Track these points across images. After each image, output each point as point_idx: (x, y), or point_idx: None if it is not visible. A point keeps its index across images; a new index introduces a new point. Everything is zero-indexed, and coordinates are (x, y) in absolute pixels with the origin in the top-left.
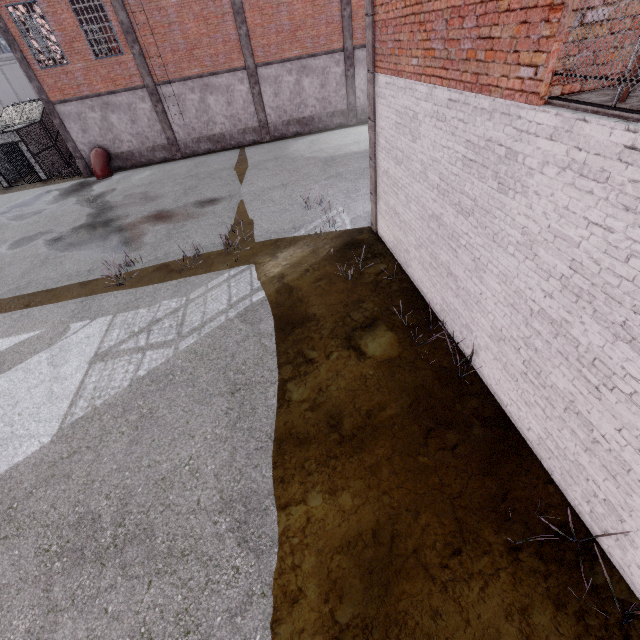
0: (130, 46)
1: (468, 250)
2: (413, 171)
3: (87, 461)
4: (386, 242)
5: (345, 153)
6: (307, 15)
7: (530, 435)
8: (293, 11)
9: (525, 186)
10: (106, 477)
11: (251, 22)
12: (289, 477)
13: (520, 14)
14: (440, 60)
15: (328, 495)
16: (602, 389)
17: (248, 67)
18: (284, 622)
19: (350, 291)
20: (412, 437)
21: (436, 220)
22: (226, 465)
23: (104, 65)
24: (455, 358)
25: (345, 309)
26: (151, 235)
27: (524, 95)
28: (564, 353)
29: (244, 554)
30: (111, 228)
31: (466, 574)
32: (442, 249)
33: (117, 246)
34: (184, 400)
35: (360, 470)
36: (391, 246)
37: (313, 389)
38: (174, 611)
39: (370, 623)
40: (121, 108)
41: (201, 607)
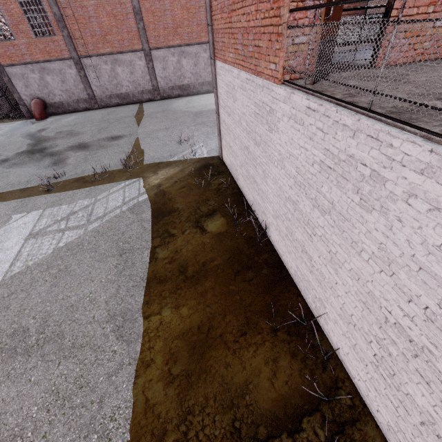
0: (61, 30)
1: (260, 166)
2: (235, 120)
3: (21, 298)
4: (227, 165)
5: (209, 109)
6: (184, 18)
7: (292, 271)
8: (175, 15)
9: (278, 128)
10: (33, 306)
11: (146, 20)
12: (152, 301)
13: (268, 36)
14: (241, 56)
15: (174, 309)
16: (312, 236)
17: (145, 49)
18: (141, 377)
19: (201, 194)
20: (227, 276)
21: (247, 149)
22: (113, 296)
23: (42, 42)
24: (258, 232)
25: (197, 205)
26: (73, 158)
27: (273, 78)
28: (299, 219)
29: (120, 343)
30: (45, 153)
31: (247, 344)
32: (250, 167)
33: (48, 165)
34: (89, 260)
35: (195, 295)
36: (229, 167)
37: (172, 251)
38: (74, 377)
39: (190, 373)
40: (54, 72)
41: (91, 373)
